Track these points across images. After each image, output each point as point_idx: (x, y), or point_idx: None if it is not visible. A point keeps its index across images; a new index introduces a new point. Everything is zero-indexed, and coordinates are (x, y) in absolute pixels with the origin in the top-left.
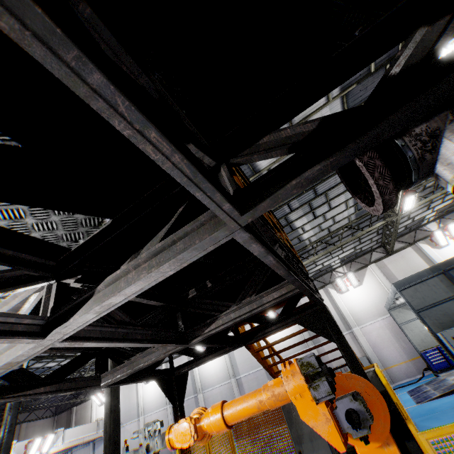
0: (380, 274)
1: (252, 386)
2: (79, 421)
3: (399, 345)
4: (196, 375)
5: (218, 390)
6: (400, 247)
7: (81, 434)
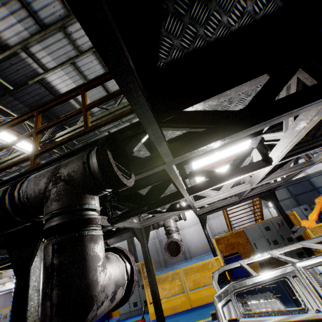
0: None
1: None
2: None
3: (250, 223)
4: None
5: None
6: None
7: None
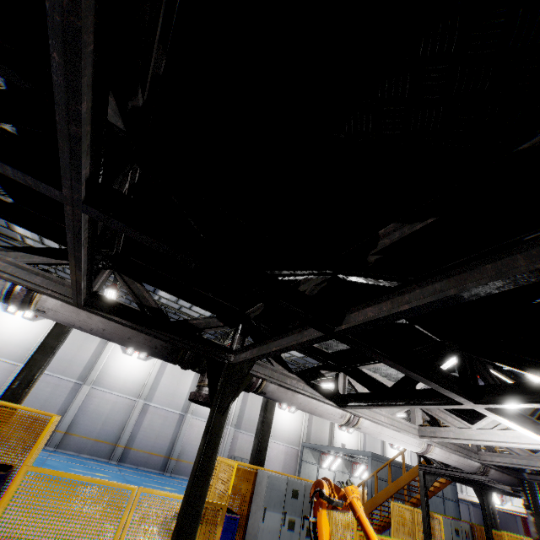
0: (308, 417)
1: (156, 421)
2: None
3: (282, 470)
4: (101, 364)
5: (114, 398)
6: None
7: None
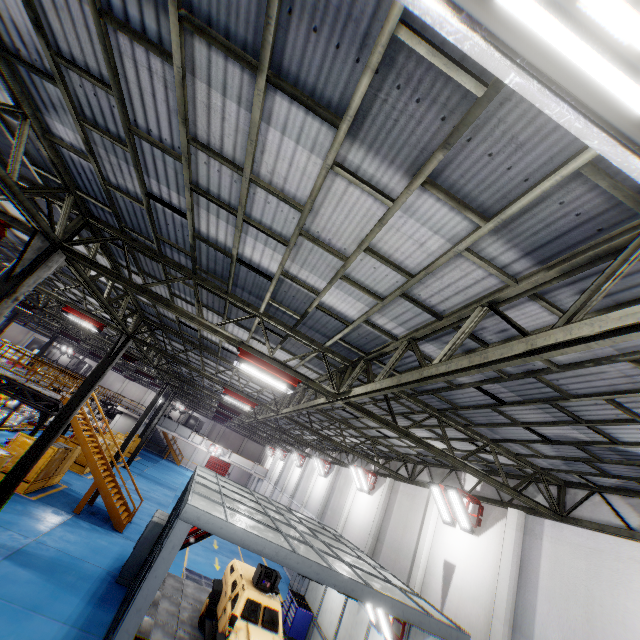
0: (383, 497)
1: None
2: (265, 459)
3: None
4: (287, 477)
5: (285, 499)
6: (423, 481)
7: (241, 463)
